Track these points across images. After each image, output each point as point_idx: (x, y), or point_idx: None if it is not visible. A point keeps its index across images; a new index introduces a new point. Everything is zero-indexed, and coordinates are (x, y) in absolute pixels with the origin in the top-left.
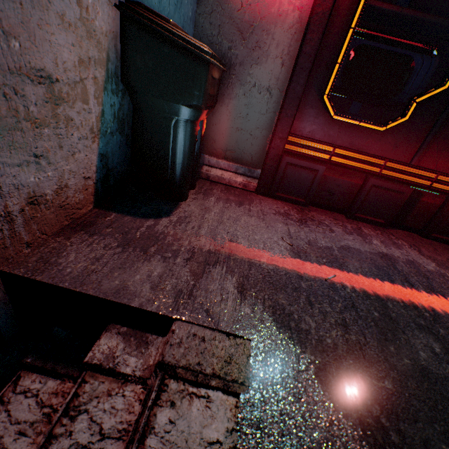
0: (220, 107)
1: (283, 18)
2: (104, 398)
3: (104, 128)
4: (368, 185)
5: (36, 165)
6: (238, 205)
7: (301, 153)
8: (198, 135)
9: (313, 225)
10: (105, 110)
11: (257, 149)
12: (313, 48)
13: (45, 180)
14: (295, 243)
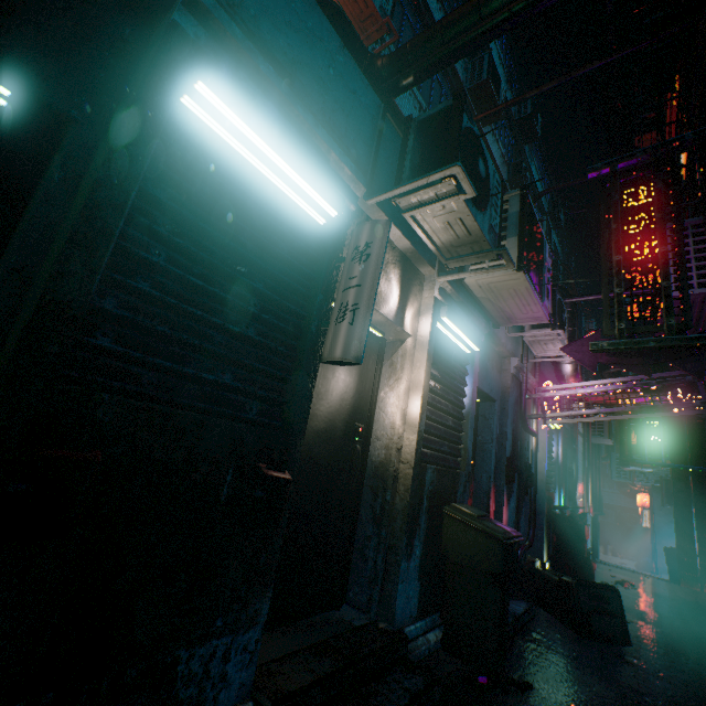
0: None
1: None
2: None
3: None
4: None
5: None
6: None
7: None
8: None
9: None
10: None
11: None
12: None
13: None
14: None
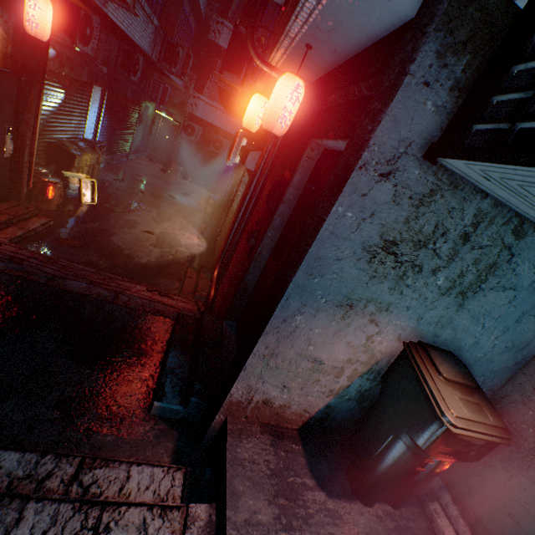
0: (499, 467)
1: None
2: (170, 529)
3: (343, 393)
4: None
5: (281, 389)
6: None
7: None
8: (428, 465)
9: None
10: (352, 385)
11: None
12: None
13: (279, 397)
14: None
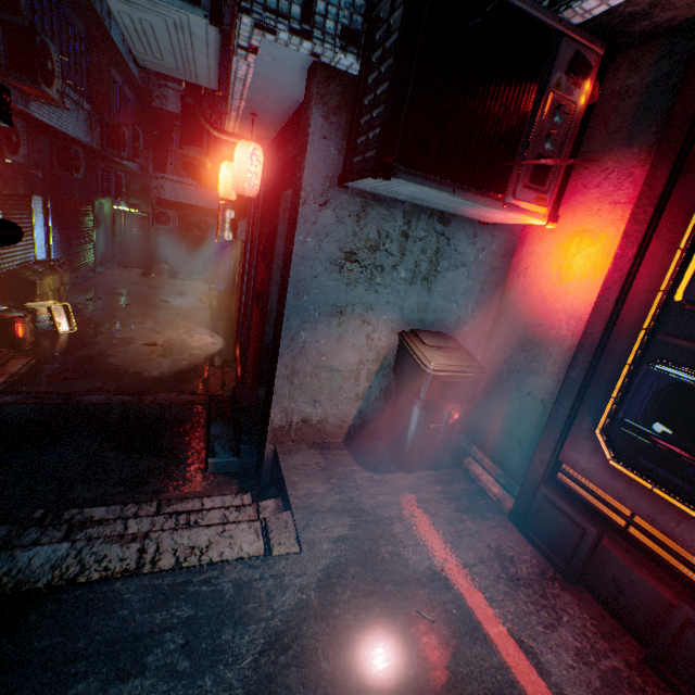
0: (496, 404)
1: (561, 340)
2: (247, 516)
3: (368, 395)
4: (679, 613)
5: (313, 404)
6: (456, 509)
7: (581, 496)
8: (443, 421)
9: (528, 596)
10: (373, 385)
11: (524, 463)
12: (579, 374)
13: (315, 413)
14: (451, 573)
